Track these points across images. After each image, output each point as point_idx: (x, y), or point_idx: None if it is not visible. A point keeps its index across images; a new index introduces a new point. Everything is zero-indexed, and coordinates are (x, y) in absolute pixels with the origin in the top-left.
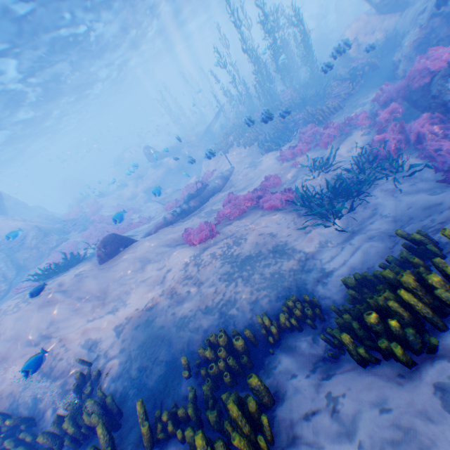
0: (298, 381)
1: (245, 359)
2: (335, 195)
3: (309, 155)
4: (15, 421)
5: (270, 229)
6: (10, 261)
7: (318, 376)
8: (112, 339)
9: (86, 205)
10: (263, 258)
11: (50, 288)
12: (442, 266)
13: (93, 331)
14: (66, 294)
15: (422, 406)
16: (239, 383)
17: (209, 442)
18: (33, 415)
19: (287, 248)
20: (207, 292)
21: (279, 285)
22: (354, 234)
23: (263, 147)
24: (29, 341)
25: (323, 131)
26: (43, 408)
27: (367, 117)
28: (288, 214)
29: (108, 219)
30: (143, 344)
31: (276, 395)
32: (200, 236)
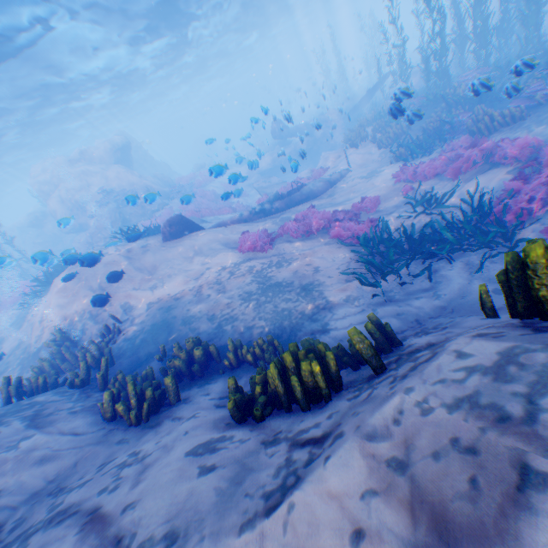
0: (204, 399)
1: (194, 367)
2: (409, 247)
3: (432, 182)
4: (63, 337)
5: (320, 263)
6: (119, 214)
7: (218, 403)
8: (141, 310)
9: (200, 174)
10: (289, 290)
11: (120, 250)
12: (328, 361)
13: (133, 298)
14: (127, 260)
15: (196, 439)
16: (183, 382)
17: (114, 400)
18: (77, 339)
19: (316, 289)
20: (221, 303)
21: (280, 322)
22: (387, 302)
23: (395, 153)
24: (91, 286)
25: (463, 152)
26: (83, 338)
27: (535, 147)
28: (350, 253)
29: (210, 195)
30: (155, 323)
31: (185, 400)
32: (250, 246)
